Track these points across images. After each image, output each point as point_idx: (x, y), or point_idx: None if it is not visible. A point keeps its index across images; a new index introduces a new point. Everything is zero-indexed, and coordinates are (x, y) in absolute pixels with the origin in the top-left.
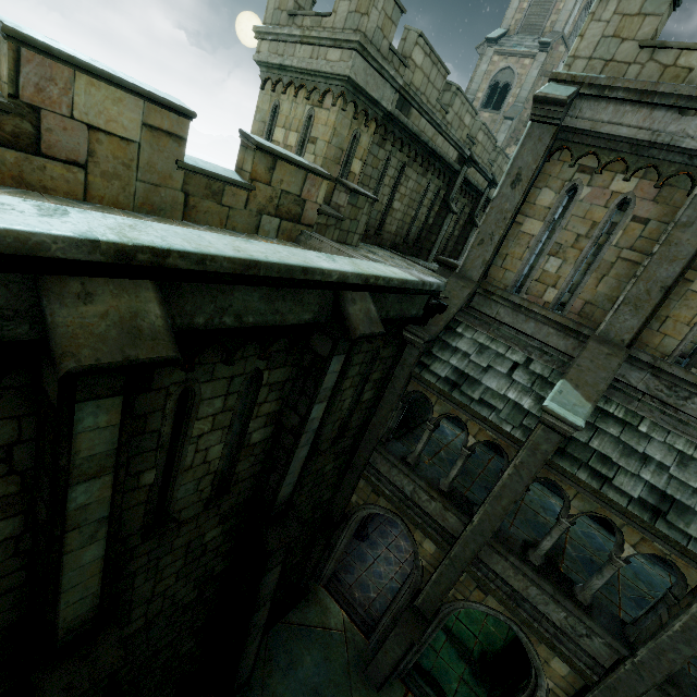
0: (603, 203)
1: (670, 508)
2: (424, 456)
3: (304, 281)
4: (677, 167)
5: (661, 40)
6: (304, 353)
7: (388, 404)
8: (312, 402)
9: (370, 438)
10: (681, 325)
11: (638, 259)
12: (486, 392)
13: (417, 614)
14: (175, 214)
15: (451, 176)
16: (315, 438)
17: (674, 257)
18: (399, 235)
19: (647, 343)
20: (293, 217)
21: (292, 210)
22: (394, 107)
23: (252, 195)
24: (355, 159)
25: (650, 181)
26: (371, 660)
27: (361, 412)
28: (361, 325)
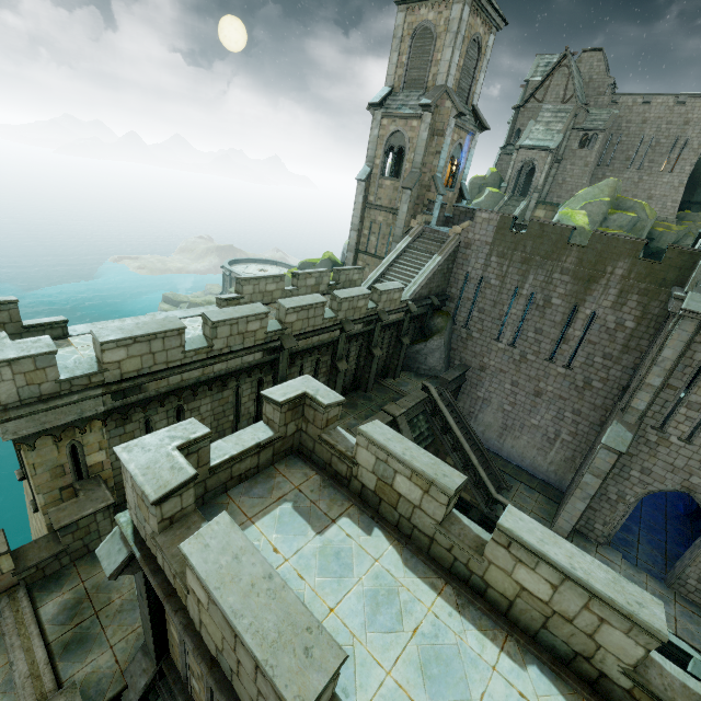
0: None
1: None
2: None
3: None
4: None
5: (160, 548)
6: None
7: None
8: None
9: None
10: None
11: None
12: None
13: None
14: None
15: (272, 361)
16: None
17: None
18: None
19: None
20: None
21: None
22: (112, 401)
23: None
24: (91, 455)
25: None
26: None
27: None
28: None
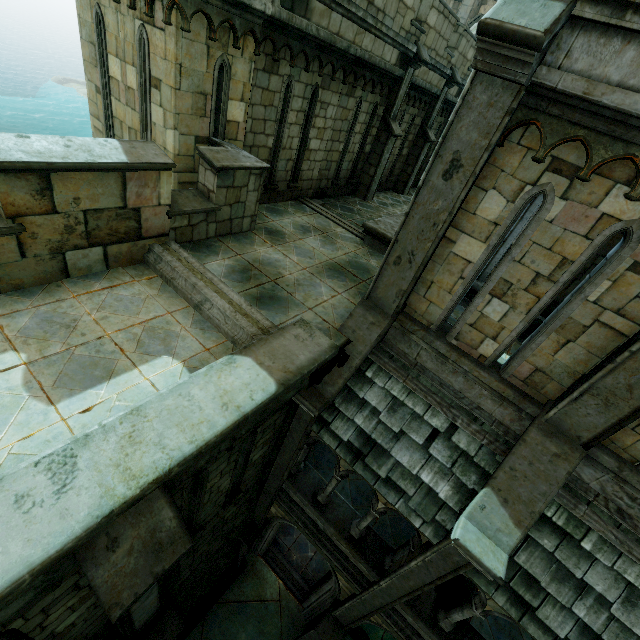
0: (584, 232)
1: None
2: None
3: None
4: None
5: None
6: None
7: (288, 452)
8: None
9: (276, 475)
10: None
11: (625, 329)
12: (395, 469)
13: (334, 625)
14: None
15: (392, 85)
16: (160, 586)
17: None
18: (324, 178)
19: (614, 440)
20: (126, 235)
21: (119, 228)
22: (279, 5)
23: (26, 236)
24: (232, 101)
25: None
26: (300, 637)
27: (256, 464)
28: (126, 586)
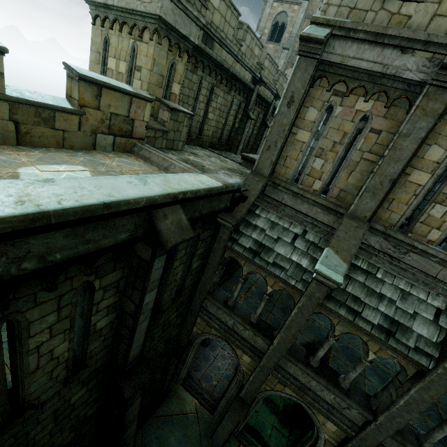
0: (351, 118)
1: (397, 329)
2: (241, 293)
3: (110, 213)
4: (400, 92)
5: None
6: (131, 257)
7: (211, 268)
8: (142, 294)
9: (201, 291)
10: (402, 204)
11: (374, 159)
12: (277, 257)
13: (242, 402)
14: (8, 140)
15: (248, 93)
16: (152, 313)
17: (398, 158)
18: (215, 137)
19: (380, 217)
20: (125, 133)
21: (123, 128)
22: (200, 41)
23: (83, 119)
24: (174, 83)
25: (382, 102)
26: (215, 431)
27: (192, 276)
28: (172, 236)
